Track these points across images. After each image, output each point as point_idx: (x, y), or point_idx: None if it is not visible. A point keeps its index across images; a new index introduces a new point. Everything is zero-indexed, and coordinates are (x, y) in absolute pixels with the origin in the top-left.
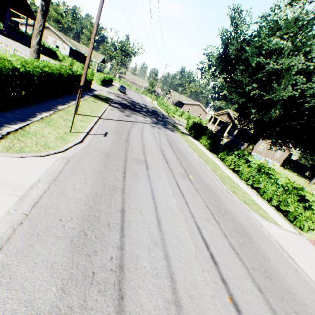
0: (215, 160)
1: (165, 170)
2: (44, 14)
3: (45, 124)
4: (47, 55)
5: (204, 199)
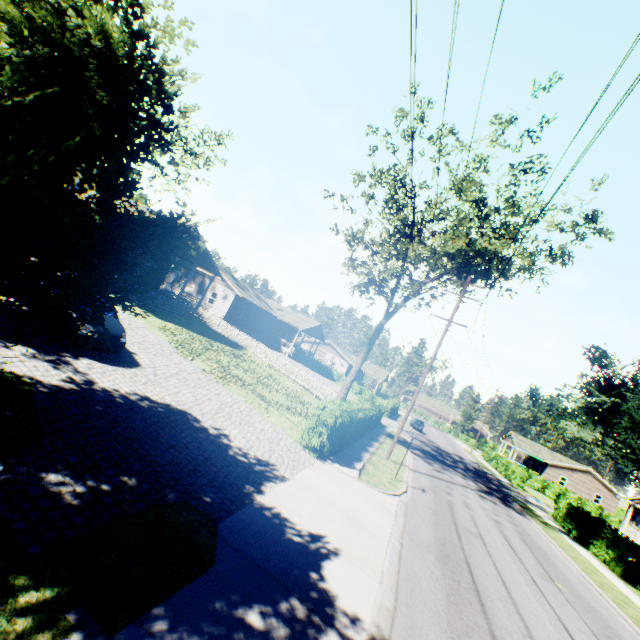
0: (629, 594)
1: (511, 557)
2: (364, 358)
3: (373, 466)
4: (323, 374)
5: (582, 615)
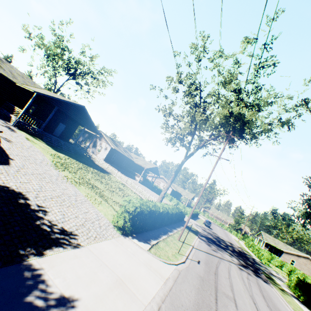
0: None
1: None
2: (172, 180)
3: (165, 243)
4: (158, 193)
5: None
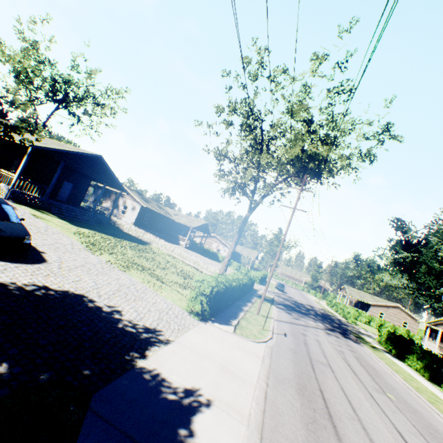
0: (437, 393)
1: (353, 378)
2: (236, 242)
3: (246, 321)
4: (211, 258)
5: (409, 419)
